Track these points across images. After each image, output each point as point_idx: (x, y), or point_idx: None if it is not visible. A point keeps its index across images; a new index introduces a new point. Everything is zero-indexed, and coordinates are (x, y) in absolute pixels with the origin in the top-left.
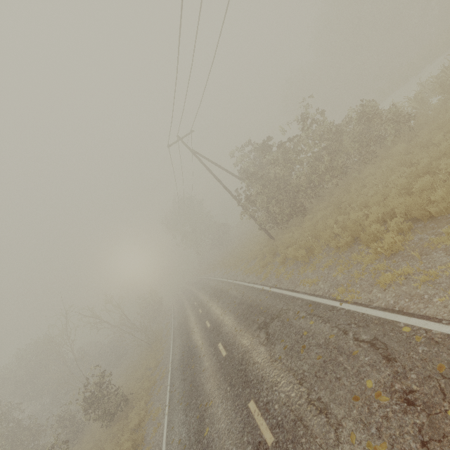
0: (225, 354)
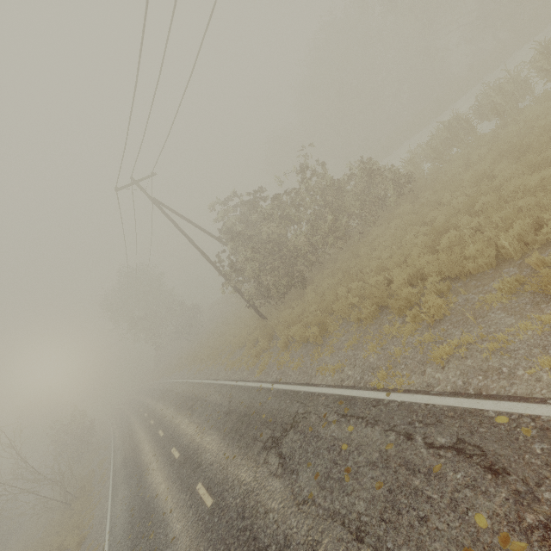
0: (211, 503)
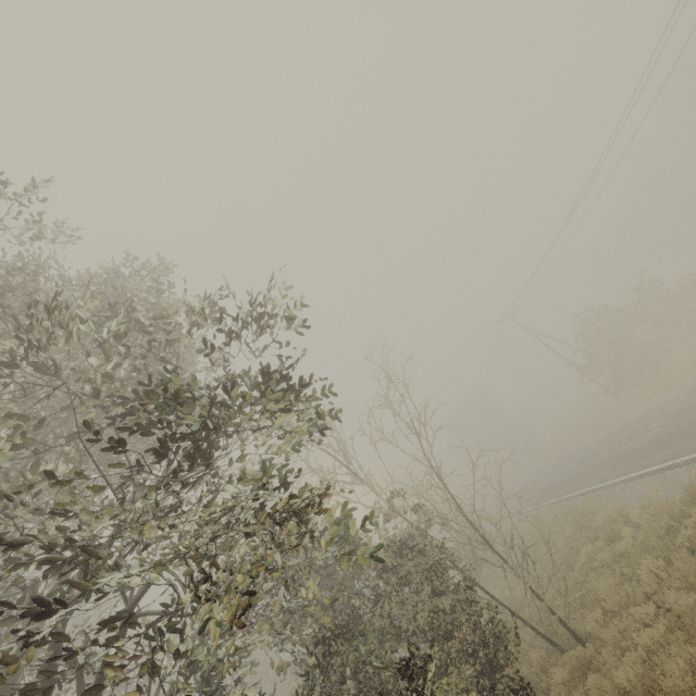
0: (611, 446)
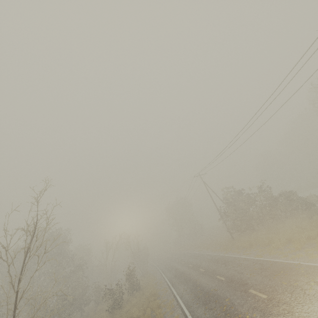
0: (204, 270)
